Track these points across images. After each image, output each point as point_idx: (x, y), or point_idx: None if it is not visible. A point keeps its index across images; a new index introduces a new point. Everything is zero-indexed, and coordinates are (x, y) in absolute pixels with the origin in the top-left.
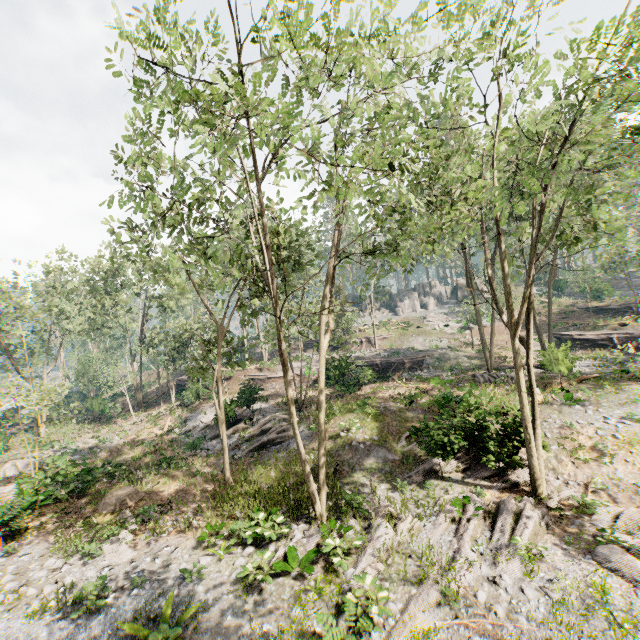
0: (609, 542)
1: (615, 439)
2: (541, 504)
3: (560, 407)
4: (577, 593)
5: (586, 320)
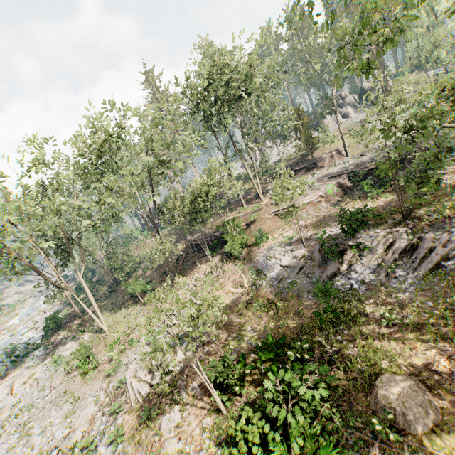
0: None
1: None
2: None
3: None
4: None
5: None
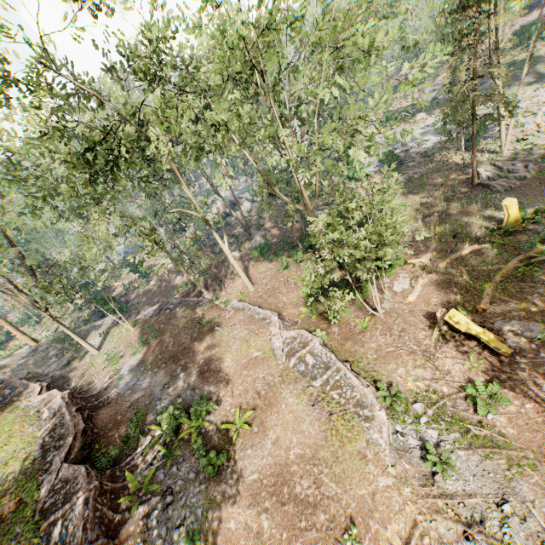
0: None
1: None
2: None
3: None
4: None
5: None
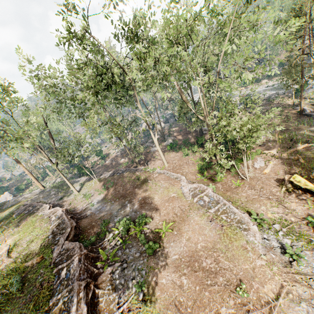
0: None
1: None
2: None
3: None
4: None
5: None
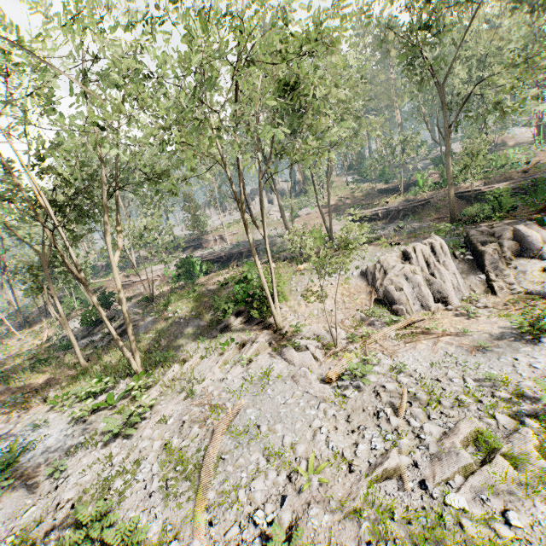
0: (292, 345)
1: (332, 285)
2: (278, 333)
3: (313, 270)
4: (260, 374)
5: (374, 200)
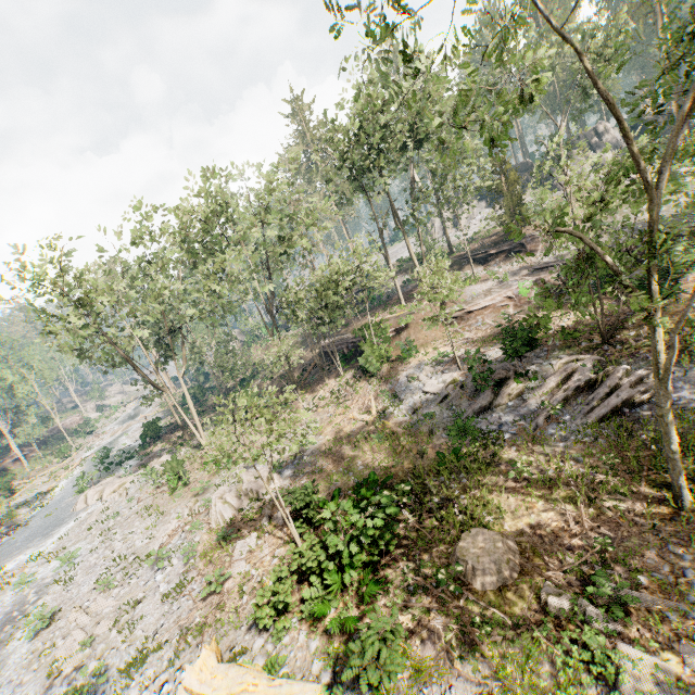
0: None
1: None
2: None
3: None
4: None
5: None
